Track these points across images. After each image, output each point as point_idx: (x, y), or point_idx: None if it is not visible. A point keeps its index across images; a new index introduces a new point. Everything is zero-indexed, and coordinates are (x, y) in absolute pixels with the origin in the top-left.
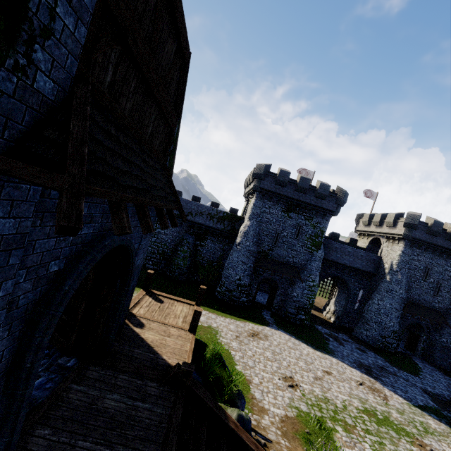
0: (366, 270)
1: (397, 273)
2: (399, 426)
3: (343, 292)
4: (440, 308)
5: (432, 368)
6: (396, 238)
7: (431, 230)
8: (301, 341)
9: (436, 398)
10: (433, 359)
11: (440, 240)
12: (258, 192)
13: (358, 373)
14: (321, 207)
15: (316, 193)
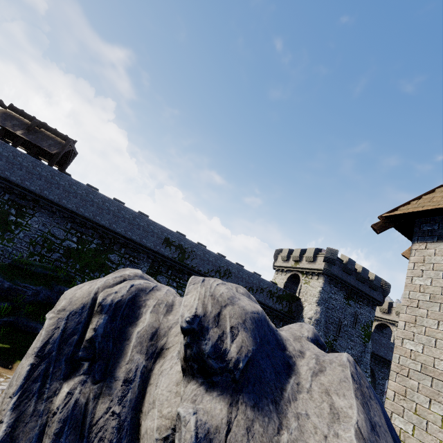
0: (387, 359)
1: None
2: None
3: None
4: None
5: None
6: None
7: None
8: None
9: None
10: None
11: None
12: (327, 276)
13: None
14: (373, 297)
15: (371, 284)
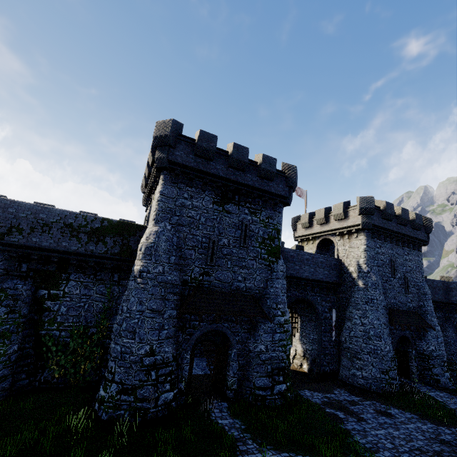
0: (330, 281)
1: (369, 275)
2: None
3: (309, 320)
4: (414, 307)
5: (447, 396)
6: (353, 231)
7: (386, 214)
8: None
9: None
10: (431, 378)
11: (394, 225)
12: (167, 171)
13: None
14: (270, 192)
15: (259, 170)
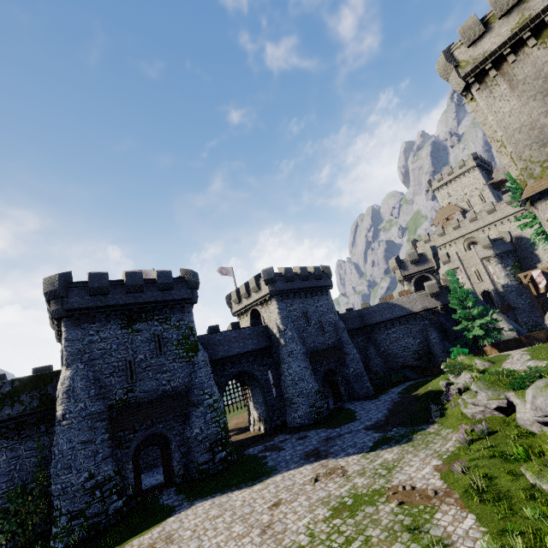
0: (261, 347)
1: (286, 332)
2: (369, 493)
3: (255, 387)
4: (333, 343)
5: (361, 403)
6: (267, 299)
7: (287, 277)
8: (230, 491)
9: (377, 427)
10: (356, 393)
11: (298, 283)
12: (67, 318)
13: (309, 469)
14: (173, 299)
15: (157, 285)
